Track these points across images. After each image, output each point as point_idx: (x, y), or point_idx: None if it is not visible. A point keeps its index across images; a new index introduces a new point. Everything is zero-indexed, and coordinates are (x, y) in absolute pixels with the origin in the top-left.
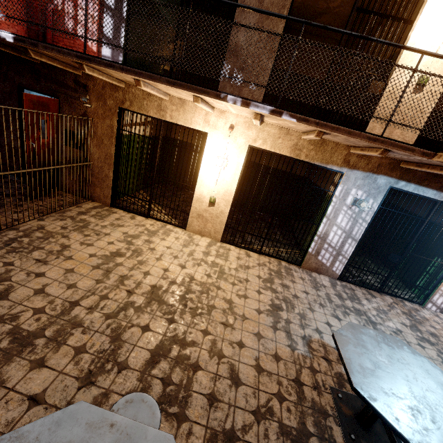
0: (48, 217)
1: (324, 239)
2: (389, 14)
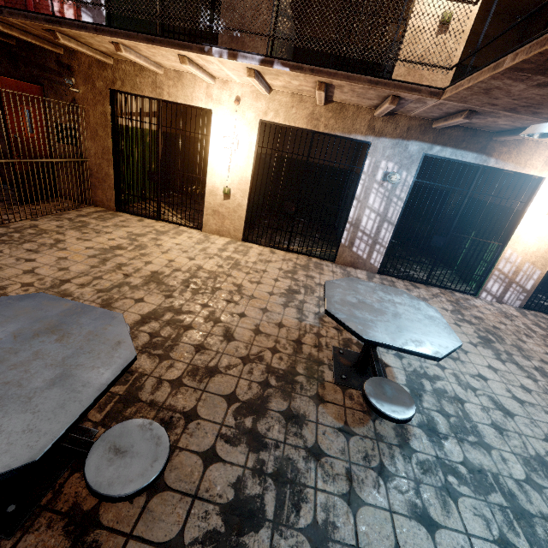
0: (43, 218)
1: (357, 226)
2: None
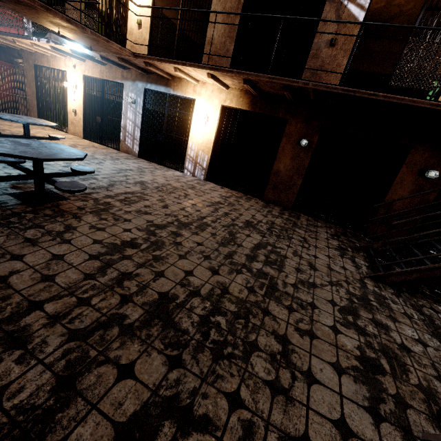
0: None
1: (125, 129)
2: None
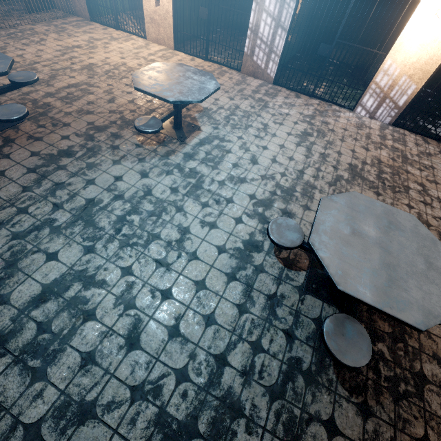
0: (39, 24)
1: (256, 32)
2: None
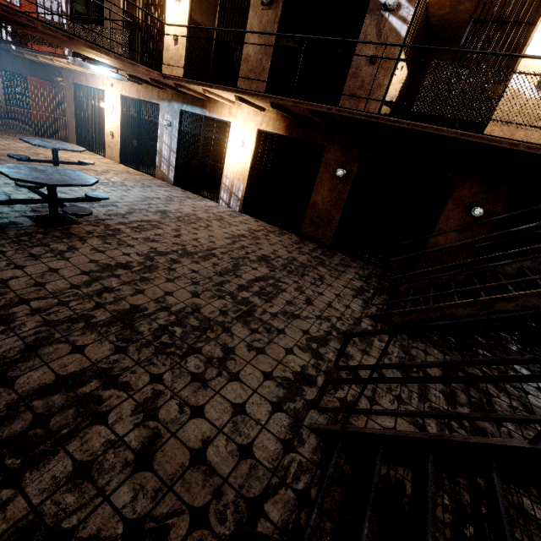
0: None
1: (161, 154)
2: (158, 3)
